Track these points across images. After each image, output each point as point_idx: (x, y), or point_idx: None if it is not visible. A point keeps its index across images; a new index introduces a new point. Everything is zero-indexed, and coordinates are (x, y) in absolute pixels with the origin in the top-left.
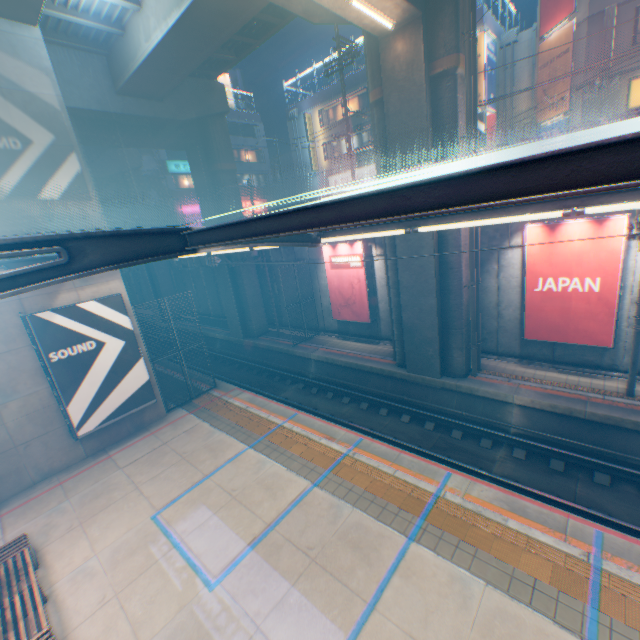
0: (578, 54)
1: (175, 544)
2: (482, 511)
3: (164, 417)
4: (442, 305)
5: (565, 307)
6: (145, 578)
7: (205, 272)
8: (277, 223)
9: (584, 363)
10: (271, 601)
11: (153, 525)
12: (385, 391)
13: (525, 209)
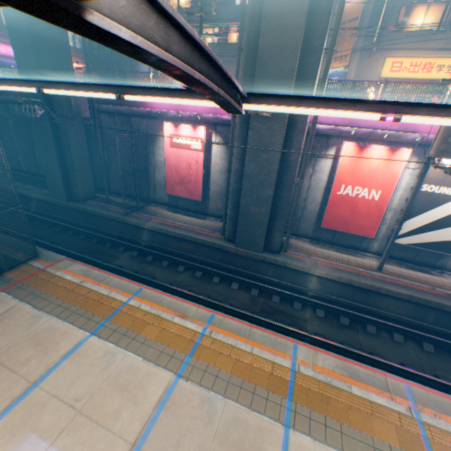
0: (363, 24)
1: None
2: (332, 381)
3: None
4: (275, 196)
5: (354, 208)
6: None
7: (16, 123)
8: None
9: (350, 246)
10: None
11: None
12: (215, 261)
13: None
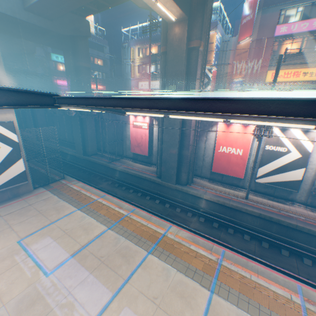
0: (251, 54)
1: (30, 255)
2: (181, 242)
3: (31, 191)
4: (180, 152)
5: (229, 160)
6: (10, 272)
7: (66, 118)
8: (102, 102)
9: (233, 184)
10: (78, 280)
11: (18, 246)
12: (150, 188)
13: (210, 116)
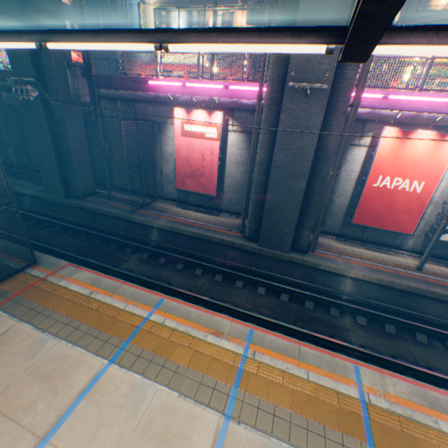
0: None
1: None
2: (413, 415)
3: None
4: (307, 189)
5: (391, 202)
6: None
7: (4, 112)
8: None
9: (382, 243)
10: None
11: None
12: (235, 262)
13: None
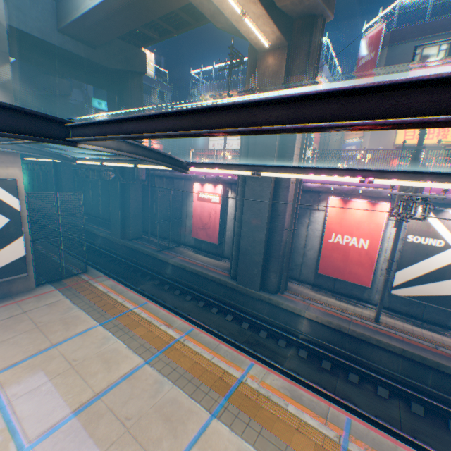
0: None
1: (1, 406)
2: (271, 396)
3: (32, 290)
4: (269, 239)
5: (346, 255)
6: None
7: (103, 184)
8: (145, 125)
9: (352, 295)
10: None
11: None
12: (219, 295)
13: (335, 172)
